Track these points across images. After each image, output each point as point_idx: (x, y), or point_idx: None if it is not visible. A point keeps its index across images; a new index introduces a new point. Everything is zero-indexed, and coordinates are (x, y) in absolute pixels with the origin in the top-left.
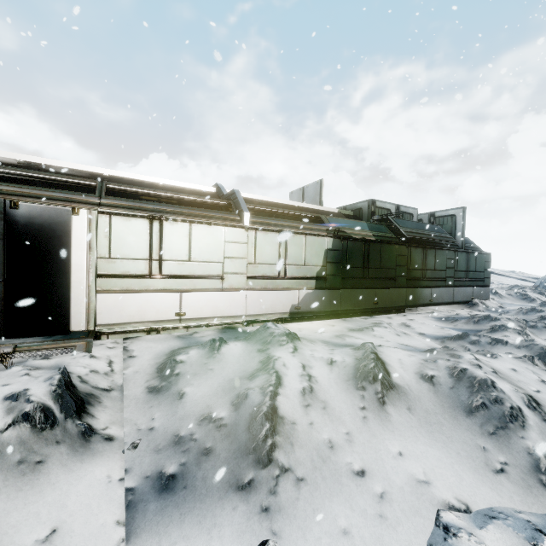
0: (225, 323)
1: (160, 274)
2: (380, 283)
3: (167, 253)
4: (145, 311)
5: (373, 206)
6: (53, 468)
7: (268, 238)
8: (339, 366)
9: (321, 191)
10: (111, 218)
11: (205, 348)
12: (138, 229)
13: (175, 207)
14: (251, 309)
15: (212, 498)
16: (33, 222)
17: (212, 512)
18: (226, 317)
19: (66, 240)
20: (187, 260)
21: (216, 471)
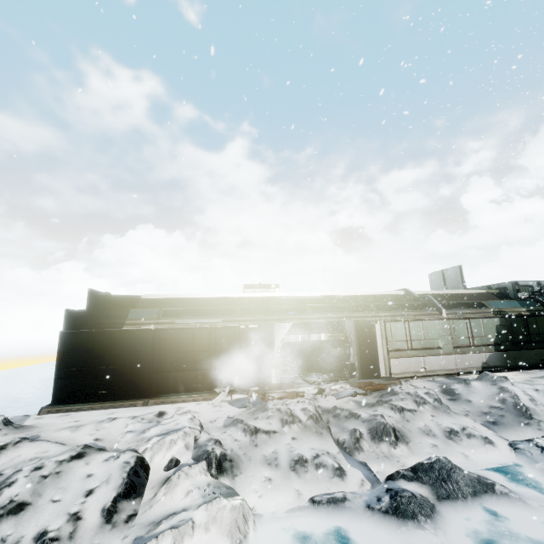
0: (446, 374)
1: (412, 347)
2: (542, 345)
3: (413, 337)
4: (409, 367)
5: (516, 285)
6: (453, 415)
7: (459, 323)
8: (542, 391)
9: (461, 274)
10: (390, 323)
11: (461, 383)
12: (400, 326)
13: (406, 312)
14: (458, 365)
15: (516, 426)
16: (363, 328)
17: (518, 429)
18: (446, 370)
19: (374, 334)
20: (422, 339)
21: (510, 420)
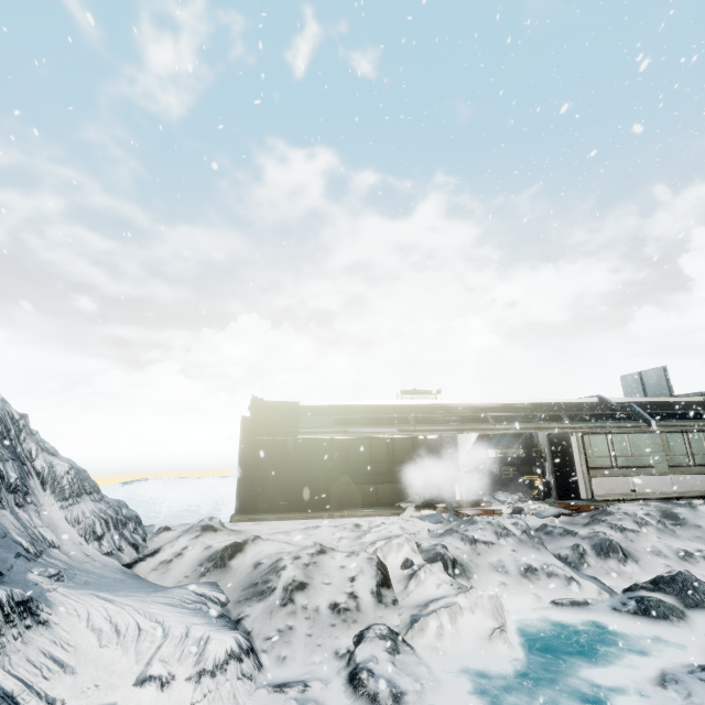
0: (662, 498)
1: (617, 465)
2: None
3: (618, 453)
4: (615, 488)
5: None
6: (682, 539)
7: (674, 437)
8: None
9: (666, 377)
10: (588, 436)
11: (685, 507)
12: (601, 440)
13: (606, 423)
14: (676, 488)
15: None
16: (557, 441)
17: None
18: (661, 494)
19: (570, 449)
20: (629, 456)
21: None
